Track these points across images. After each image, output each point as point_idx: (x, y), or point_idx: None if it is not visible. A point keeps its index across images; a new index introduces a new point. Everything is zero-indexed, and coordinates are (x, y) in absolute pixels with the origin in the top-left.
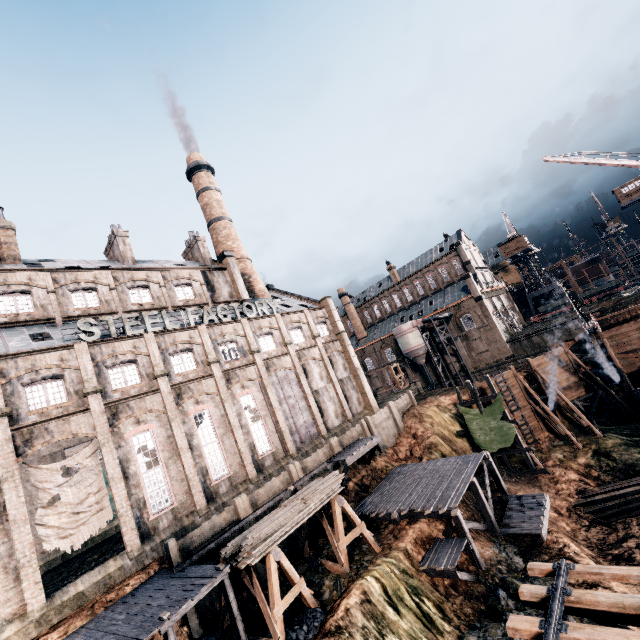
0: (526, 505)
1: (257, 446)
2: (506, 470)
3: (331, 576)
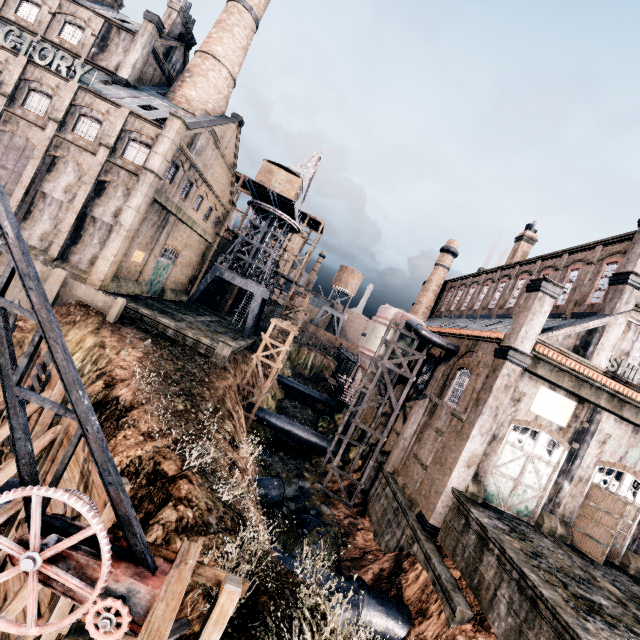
0: None
1: None
2: None
3: None
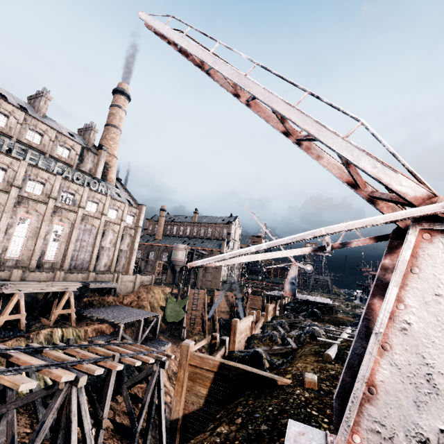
0: (159, 343)
1: (46, 254)
2: (170, 333)
3: (41, 323)
